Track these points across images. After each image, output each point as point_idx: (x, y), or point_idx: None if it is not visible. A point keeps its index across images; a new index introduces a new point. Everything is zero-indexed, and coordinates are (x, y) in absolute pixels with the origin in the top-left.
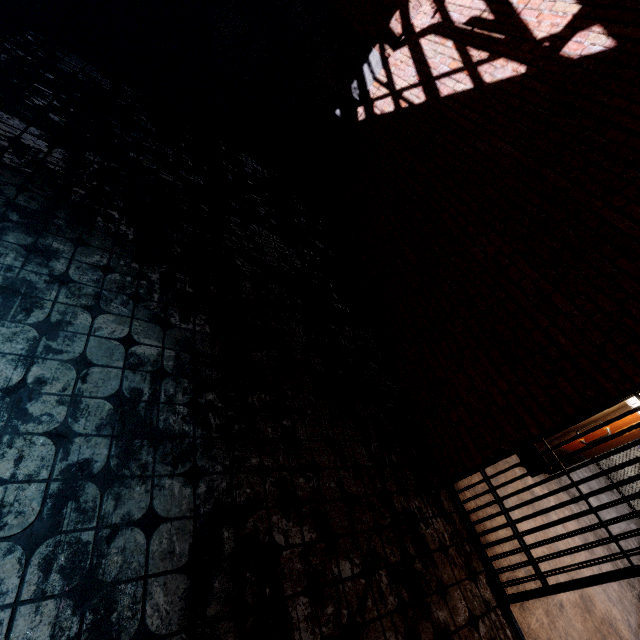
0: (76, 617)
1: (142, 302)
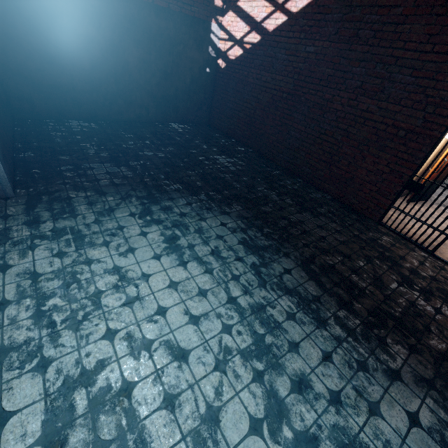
0: (293, 298)
1: (212, 209)
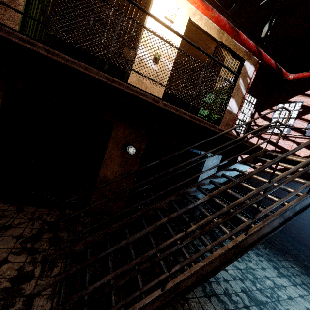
0: None
1: (278, 255)
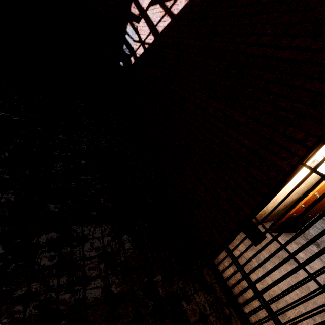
0: None
1: None
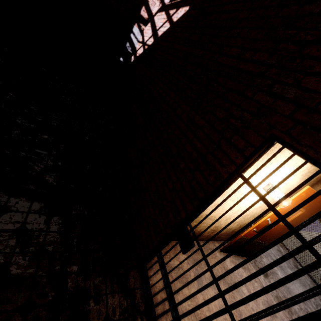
0: None
1: None
